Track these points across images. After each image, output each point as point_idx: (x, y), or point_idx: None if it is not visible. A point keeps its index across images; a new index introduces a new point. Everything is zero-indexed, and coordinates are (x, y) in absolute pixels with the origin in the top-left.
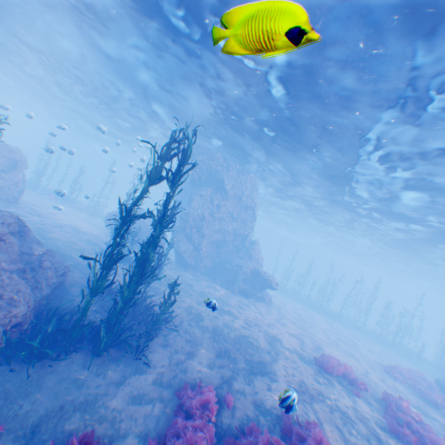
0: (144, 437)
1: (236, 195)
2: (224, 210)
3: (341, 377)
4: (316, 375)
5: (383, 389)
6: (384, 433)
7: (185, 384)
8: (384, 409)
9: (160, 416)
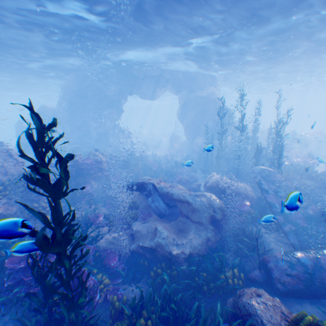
0: None
1: None
2: None
3: None
4: None
5: None
6: None
7: None
8: None
9: None
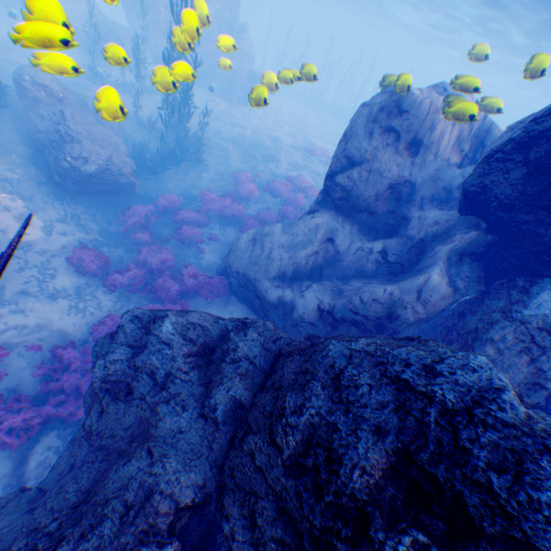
0: (227, 194)
1: None
2: None
3: (319, 157)
4: (304, 158)
5: None
6: None
7: (234, 173)
8: None
9: (229, 187)
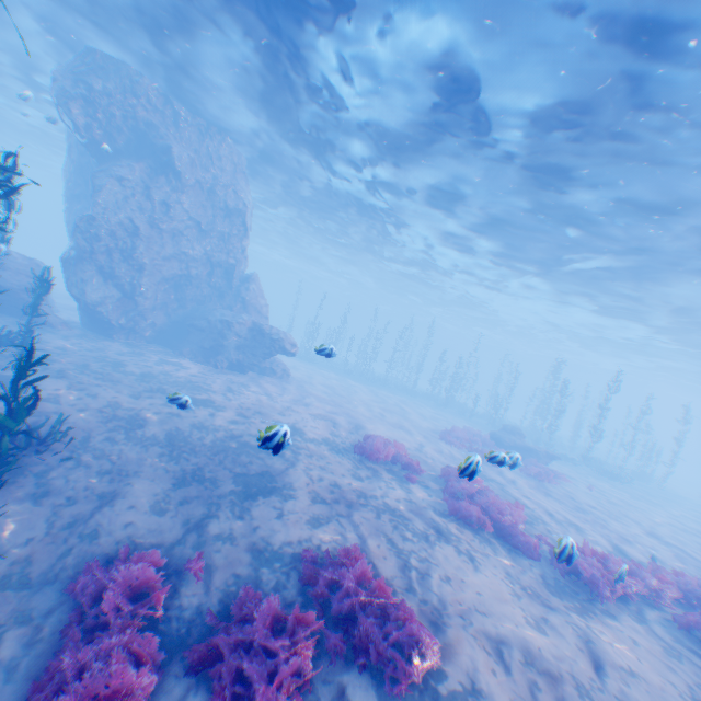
0: None
1: (202, 183)
2: (180, 214)
3: (390, 461)
4: (357, 469)
5: (440, 461)
6: (444, 520)
7: (91, 567)
8: (444, 487)
9: (20, 659)
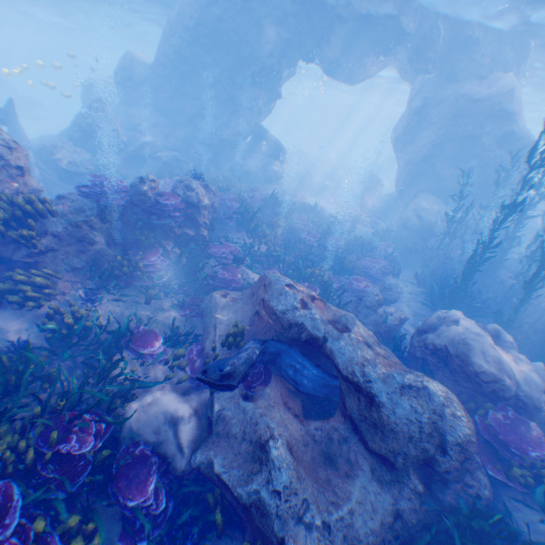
0: None
1: None
2: None
3: None
4: None
5: None
6: None
7: None
8: None
9: None
